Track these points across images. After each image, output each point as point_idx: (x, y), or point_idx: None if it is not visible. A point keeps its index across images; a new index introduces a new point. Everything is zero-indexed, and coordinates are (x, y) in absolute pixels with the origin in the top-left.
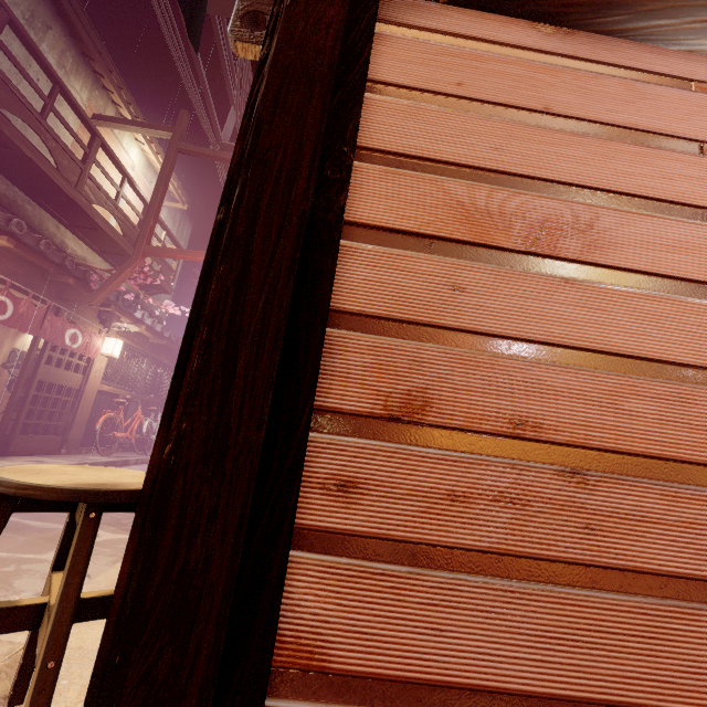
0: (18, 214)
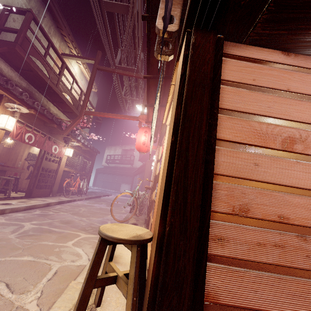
0: (33, 97)
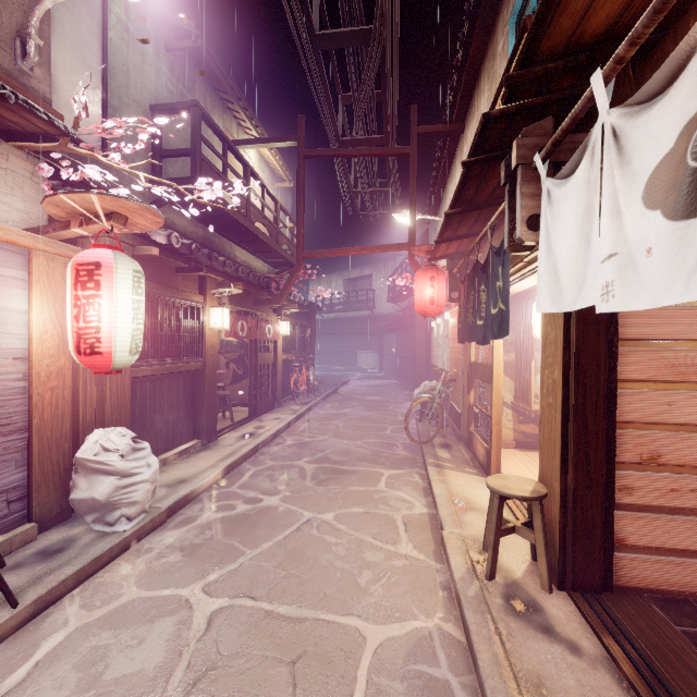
0: (213, 248)
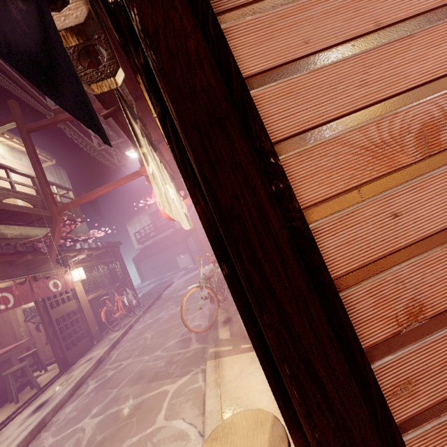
0: None
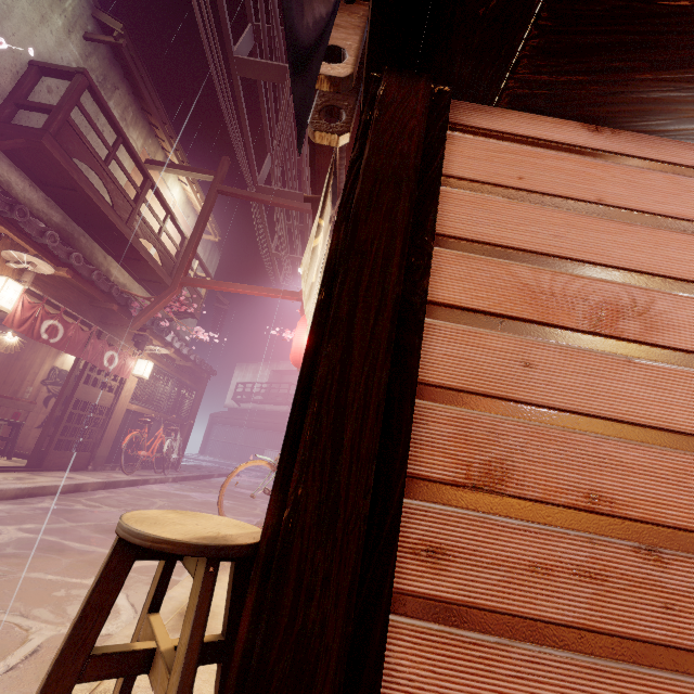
0: (73, 246)
